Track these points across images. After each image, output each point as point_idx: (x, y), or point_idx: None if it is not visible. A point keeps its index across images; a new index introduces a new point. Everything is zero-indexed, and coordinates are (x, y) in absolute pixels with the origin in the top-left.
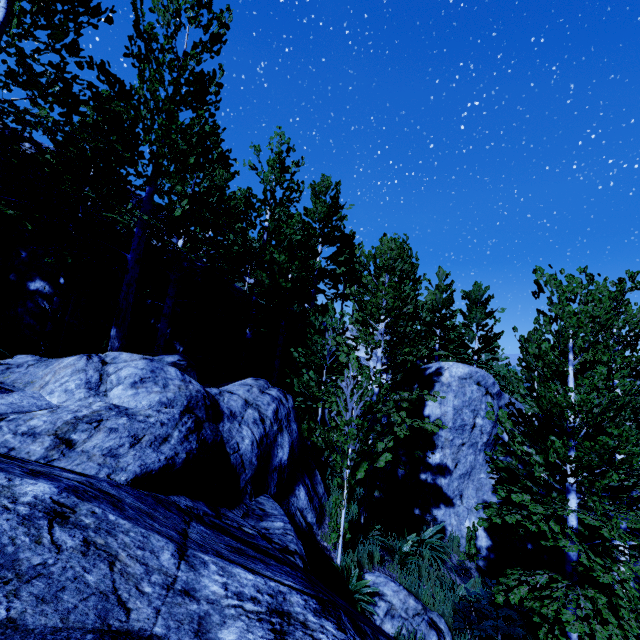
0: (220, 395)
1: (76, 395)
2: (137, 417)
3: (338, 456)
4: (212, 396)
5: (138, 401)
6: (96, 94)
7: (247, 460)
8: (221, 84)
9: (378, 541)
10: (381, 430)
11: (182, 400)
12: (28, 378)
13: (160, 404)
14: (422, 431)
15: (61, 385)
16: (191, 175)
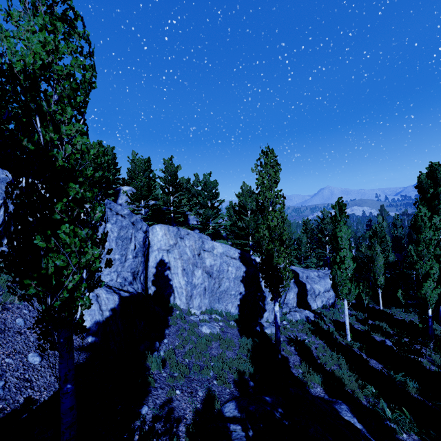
0: None
1: None
2: None
3: None
4: None
5: None
6: None
7: None
8: None
9: None
10: None
11: None
12: None
13: None
14: None
15: None
16: None
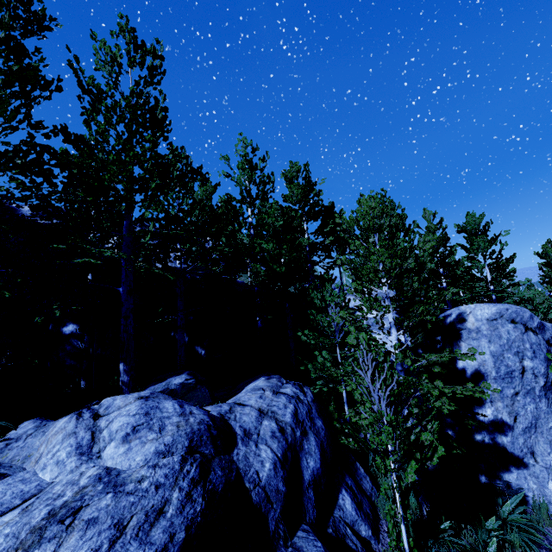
0: (230, 412)
1: (67, 466)
2: (126, 487)
3: (377, 458)
4: (220, 419)
5: (131, 459)
6: (52, 153)
7: (272, 490)
8: (166, 108)
9: (454, 545)
10: (419, 412)
11: (182, 441)
12: (25, 452)
13: (157, 455)
14: (466, 396)
15: (53, 456)
16: (172, 198)
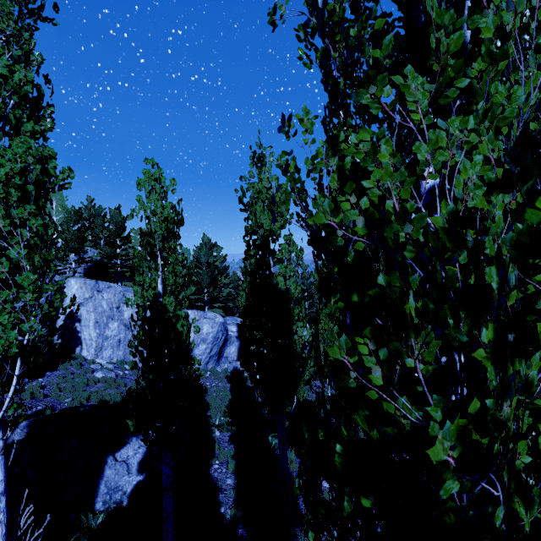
0: None
1: None
2: None
3: None
4: None
5: None
6: None
7: None
8: None
9: None
10: None
11: None
12: None
13: None
14: None
15: None
16: None
